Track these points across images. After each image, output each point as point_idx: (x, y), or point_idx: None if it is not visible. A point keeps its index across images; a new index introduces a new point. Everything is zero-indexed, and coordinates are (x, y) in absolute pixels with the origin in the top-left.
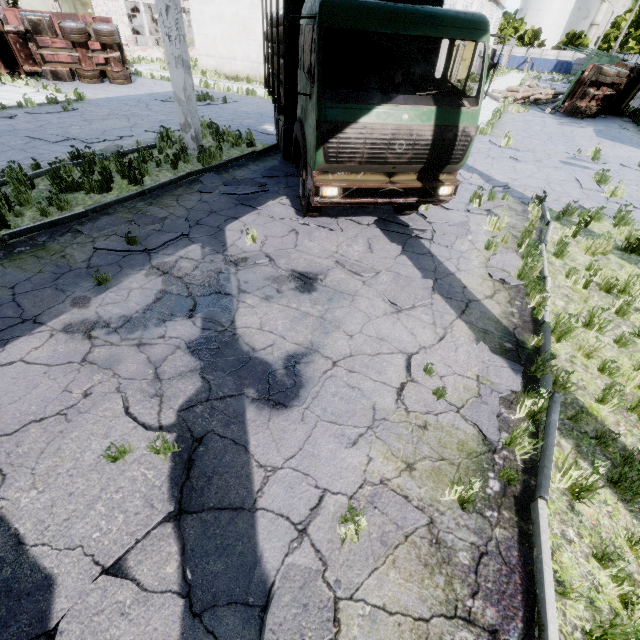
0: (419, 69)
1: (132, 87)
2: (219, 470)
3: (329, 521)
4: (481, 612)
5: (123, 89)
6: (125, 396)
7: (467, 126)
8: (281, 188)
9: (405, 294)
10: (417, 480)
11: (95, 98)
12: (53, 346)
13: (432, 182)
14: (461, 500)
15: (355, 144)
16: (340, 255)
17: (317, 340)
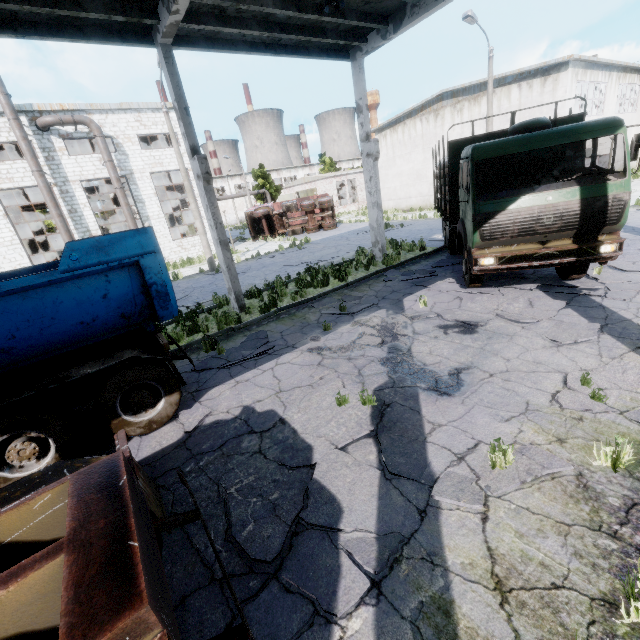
0: (565, 165)
1: (337, 230)
2: (401, 420)
3: (482, 457)
4: (629, 535)
5: (331, 232)
6: (342, 381)
7: (617, 193)
8: (447, 273)
9: (566, 334)
10: (567, 449)
11: (315, 240)
12: (303, 357)
13: (589, 243)
14: (613, 463)
15: (505, 224)
16: (500, 311)
17: (476, 361)
